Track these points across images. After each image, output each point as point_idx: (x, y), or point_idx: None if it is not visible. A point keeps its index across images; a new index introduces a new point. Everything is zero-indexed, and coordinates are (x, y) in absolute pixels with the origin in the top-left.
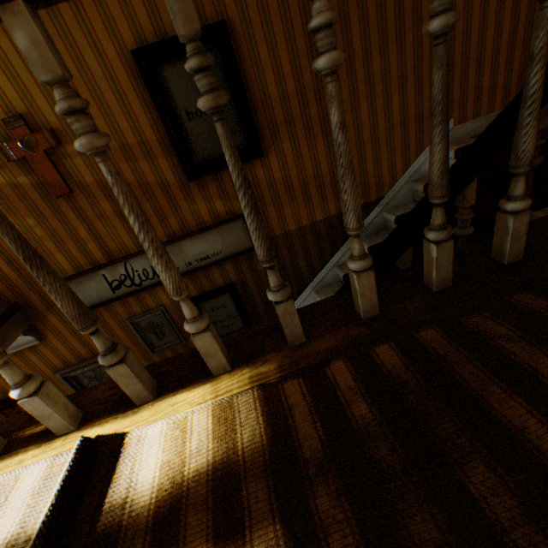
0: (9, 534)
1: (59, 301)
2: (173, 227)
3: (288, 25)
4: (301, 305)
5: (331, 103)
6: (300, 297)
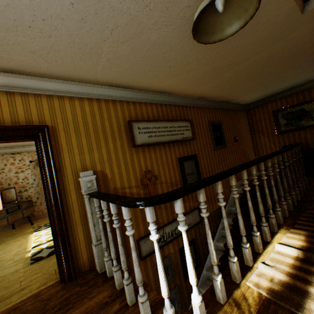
0: (291, 259)
1: (262, 206)
2: None
3: (206, 156)
4: None
5: (277, 175)
6: None
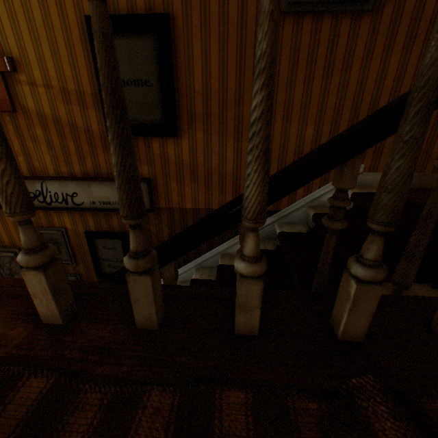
0: None
1: None
2: (88, 168)
3: (224, 34)
4: (182, 275)
5: None
6: (182, 268)
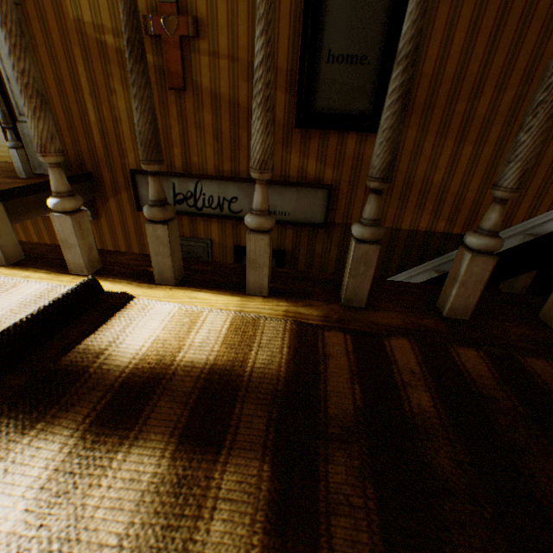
0: None
1: (138, 114)
2: None
3: None
4: None
5: None
6: None
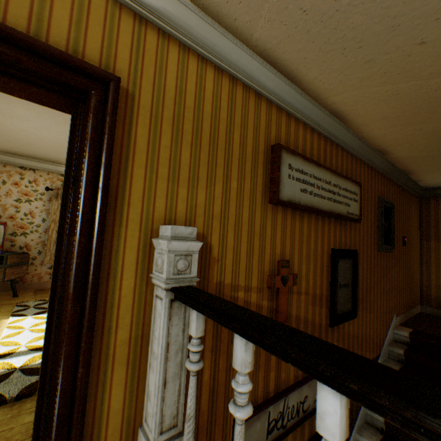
0: None
1: None
2: None
3: (366, 258)
4: None
5: None
6: (349, 440)
